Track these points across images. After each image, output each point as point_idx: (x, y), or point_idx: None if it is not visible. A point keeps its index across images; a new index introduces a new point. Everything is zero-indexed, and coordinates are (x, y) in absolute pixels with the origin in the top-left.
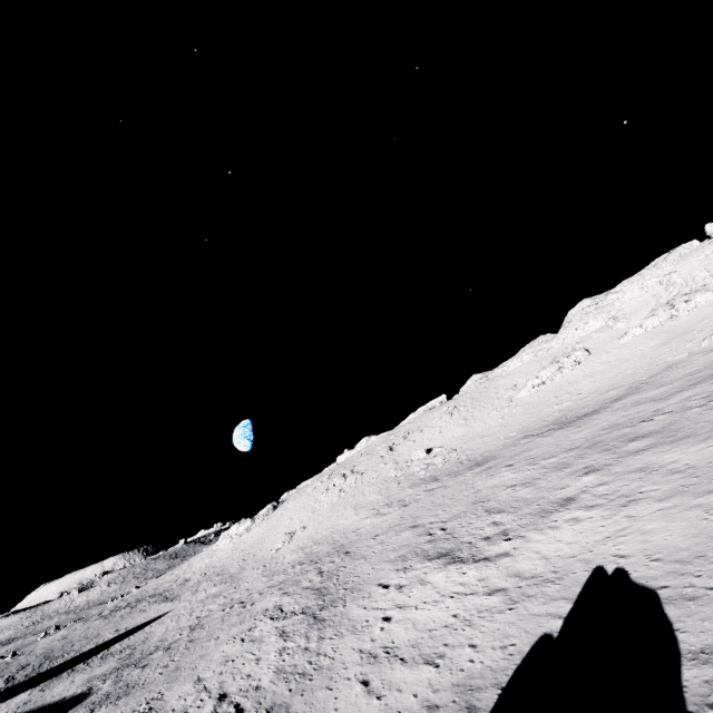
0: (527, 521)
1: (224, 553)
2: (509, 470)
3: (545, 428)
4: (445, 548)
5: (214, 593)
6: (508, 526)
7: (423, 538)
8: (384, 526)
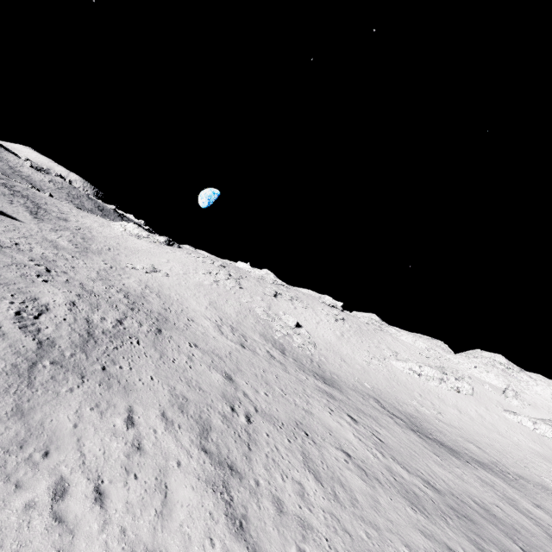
0: (342, 551)
1: (109, 232)
2: (351, 426)
3: (397, 412)
4: (228, 451)
5: (60, 244)
6: (315, 522)
7: (223, 405)
8: (211, 344)
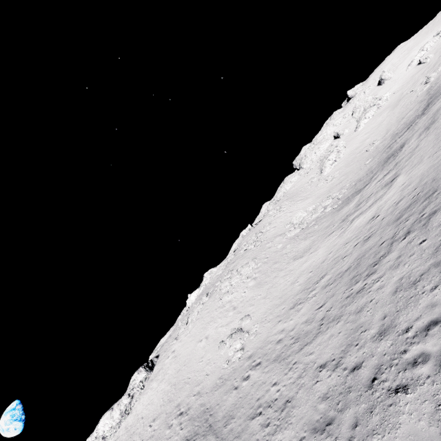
0: None
1: None
2: None
3: (399, 134)
4: None
5: None
6: None
7: None
8: (435, 161)
